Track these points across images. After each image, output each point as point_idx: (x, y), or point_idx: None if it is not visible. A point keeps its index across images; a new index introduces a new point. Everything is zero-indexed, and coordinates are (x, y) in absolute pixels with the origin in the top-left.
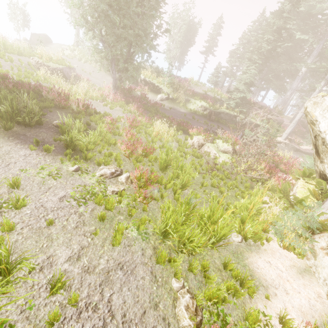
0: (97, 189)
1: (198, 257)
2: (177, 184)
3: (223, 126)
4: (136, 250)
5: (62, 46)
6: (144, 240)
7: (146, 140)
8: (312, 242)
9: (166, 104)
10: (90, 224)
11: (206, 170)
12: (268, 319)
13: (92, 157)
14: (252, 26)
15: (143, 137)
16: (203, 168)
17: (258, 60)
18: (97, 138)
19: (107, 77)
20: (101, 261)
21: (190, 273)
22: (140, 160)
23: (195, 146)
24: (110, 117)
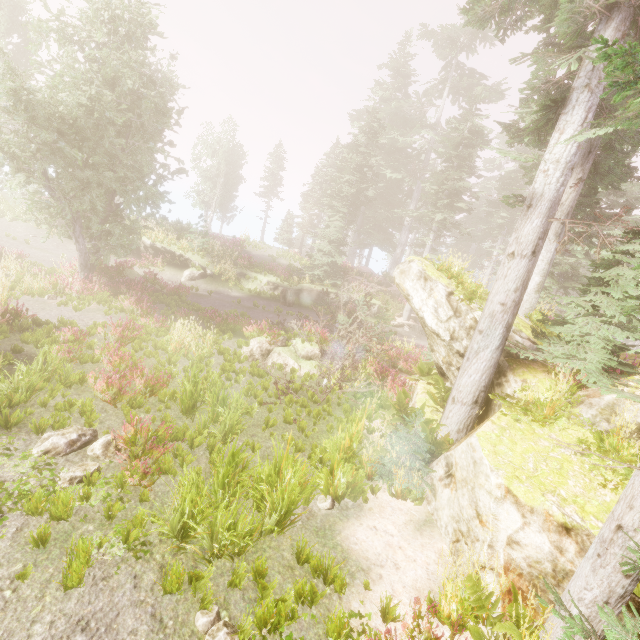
0: (33, 483)
1: (252, 557)
2: (215, 434)
3: (309, 312)
4: (121, 583)
5: None
6: (140, 557)
7: (156, 361)
8: (426, 474)
9: (202, 286)
10: (11, 560)
11: (276, 397)
12: (366, 620)
13: (23, 418)
14: (326, 159)
15: (151, 357)
16: (270, 394)
17: (342, 207)
18: (38, 376)
19: (70, 246)
20: (36, 628)
21: (234, 592)
22: (140, 404)
23: (255, 356)
24: (73, 327)
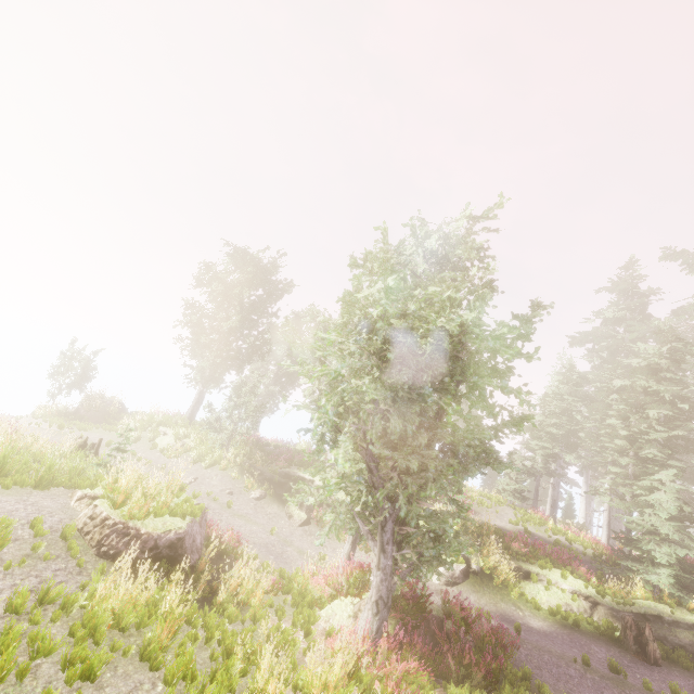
0: None
1: None
2: None
3: None
4: None
5: (156, 426)
6: None
7: None
8: None
9: (471, 598)
10: None
11: None
12: None
13: None
14: (557, 386)
15: None
16: None
17: (655, 456)
18: None
19: (268, 505)
20: None
21: None
22: None
23: None
24: None
